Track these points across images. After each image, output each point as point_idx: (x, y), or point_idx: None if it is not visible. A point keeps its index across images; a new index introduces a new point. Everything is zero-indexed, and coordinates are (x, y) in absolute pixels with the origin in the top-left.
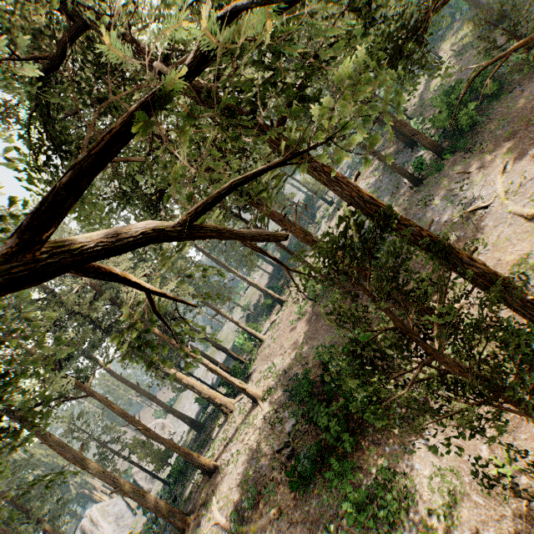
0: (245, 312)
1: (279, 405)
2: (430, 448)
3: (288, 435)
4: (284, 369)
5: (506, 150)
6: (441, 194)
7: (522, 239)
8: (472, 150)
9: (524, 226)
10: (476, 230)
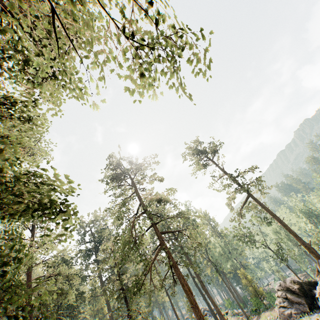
0: None
1: None
2: None
3: None
4: None
5: None
6: None
7: None
8: None
9: None
10: None
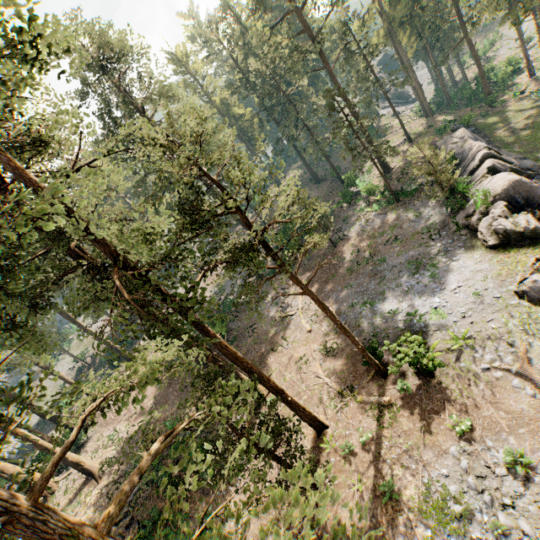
0: (78, 362)
1: (121, 475)
2: (235, 490)
3: (128, 504)
4: (129, 435)
5: (307, 278)
6: (272, 294)
7: (304, 344)
8: (293, 268)
9: (306, 336)
10: (286, 330)
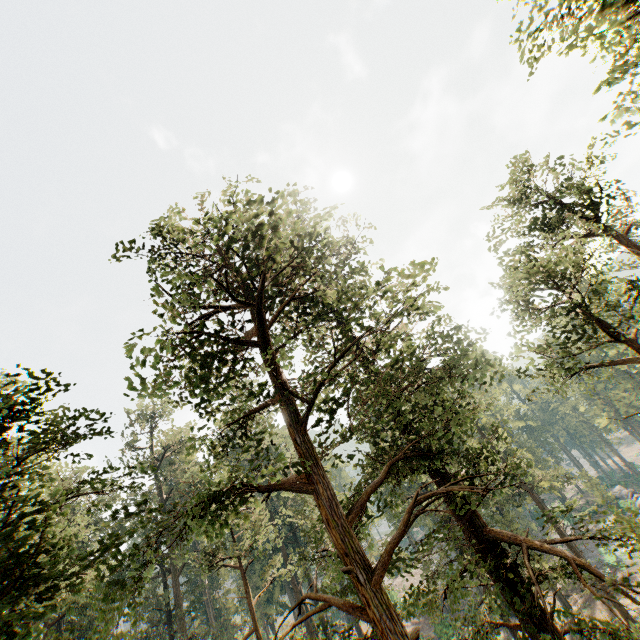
0: None
1: None
2: None
3: None
4: None
5: None
6: None
7: None
8: None
9: None
10: None
